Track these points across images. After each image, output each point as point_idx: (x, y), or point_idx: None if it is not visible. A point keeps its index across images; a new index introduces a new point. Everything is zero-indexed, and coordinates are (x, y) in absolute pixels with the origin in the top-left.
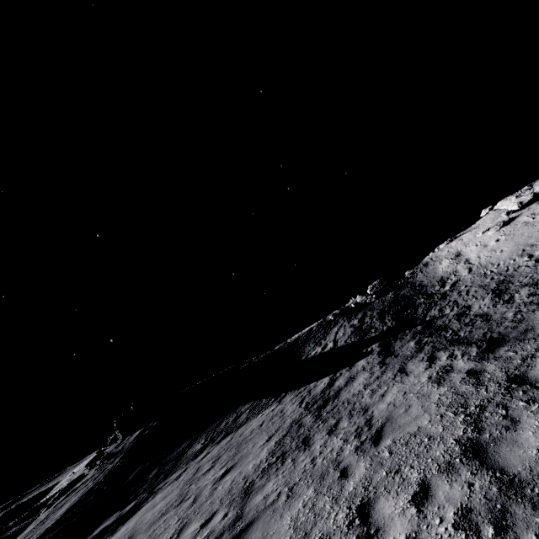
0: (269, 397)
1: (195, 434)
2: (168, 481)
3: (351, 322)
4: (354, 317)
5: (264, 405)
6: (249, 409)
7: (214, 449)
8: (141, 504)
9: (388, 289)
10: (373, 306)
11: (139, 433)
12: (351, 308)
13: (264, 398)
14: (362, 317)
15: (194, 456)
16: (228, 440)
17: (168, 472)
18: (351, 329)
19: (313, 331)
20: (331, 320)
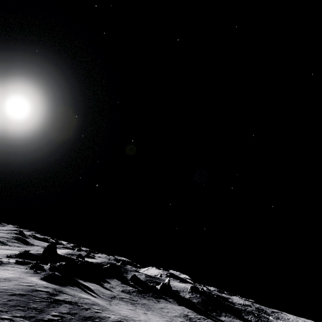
0: (237, 318)
1: (221, 311)
2: (222, 316)
3: (255, 318)
4: (256, 318)
5: (236, 318)
6: (233, 316)
7: (229, 318)
8: (220, 316)
9: (266, 319)
10: (261, 319)
11: (200, 296)
12: (255, 314)
13: (235, 317)
14: (258, 319)
15: (224, 315)
16: (232, 319)
17: (220, 314)
18: (255, 320)
19: (243, 310)
20: (248, 312)
